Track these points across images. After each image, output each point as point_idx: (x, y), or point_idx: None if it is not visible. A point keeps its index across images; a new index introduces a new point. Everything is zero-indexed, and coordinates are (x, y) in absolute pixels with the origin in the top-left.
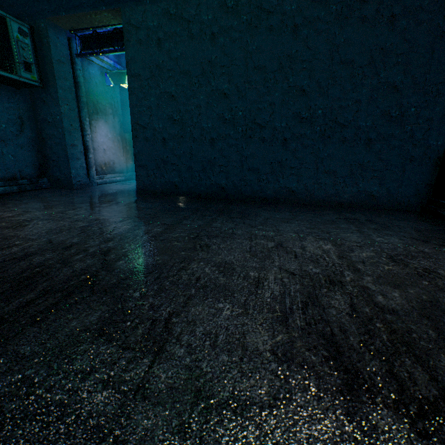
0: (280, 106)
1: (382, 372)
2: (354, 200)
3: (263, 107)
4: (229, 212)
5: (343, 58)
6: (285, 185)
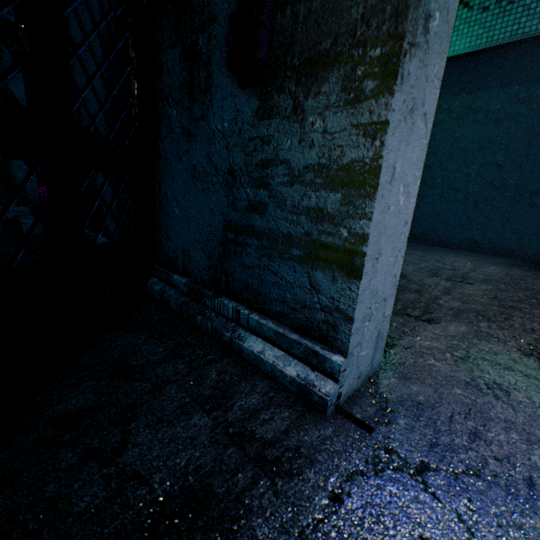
0: (475, 176)
1: (445, 277)
2: (537, 256)
3: (460, 176)
4: (414, 248)
5: (539, 142)
6: (470, 237)
